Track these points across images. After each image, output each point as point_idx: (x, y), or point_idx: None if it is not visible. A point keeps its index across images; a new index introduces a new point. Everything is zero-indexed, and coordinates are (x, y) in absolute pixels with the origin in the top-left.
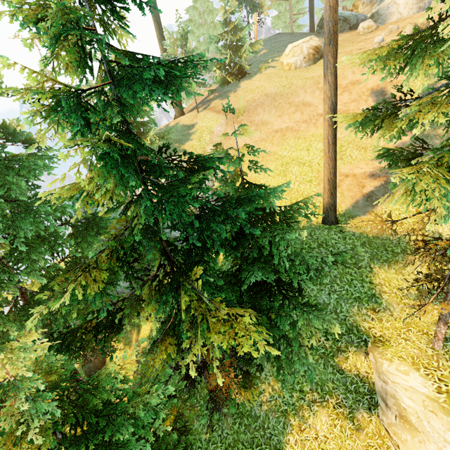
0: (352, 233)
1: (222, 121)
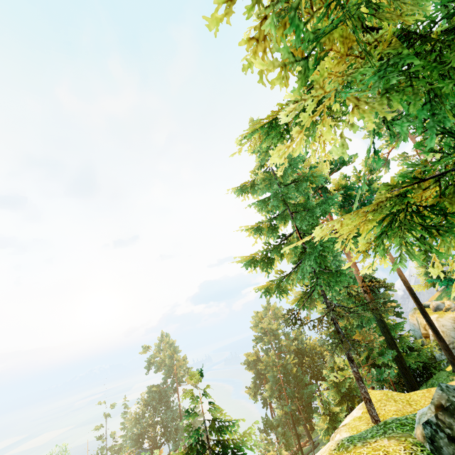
0: (450, 379)
1: None
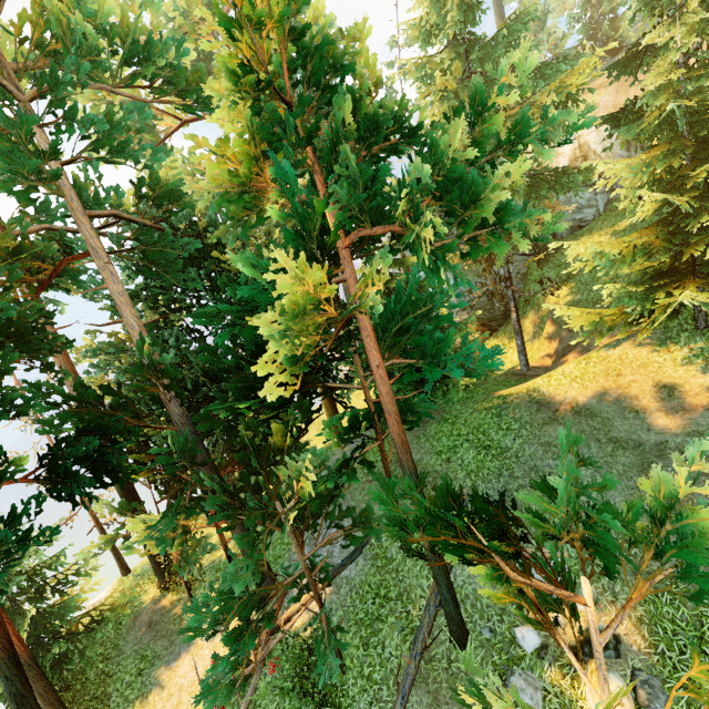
0: None
1: (610, 89)
